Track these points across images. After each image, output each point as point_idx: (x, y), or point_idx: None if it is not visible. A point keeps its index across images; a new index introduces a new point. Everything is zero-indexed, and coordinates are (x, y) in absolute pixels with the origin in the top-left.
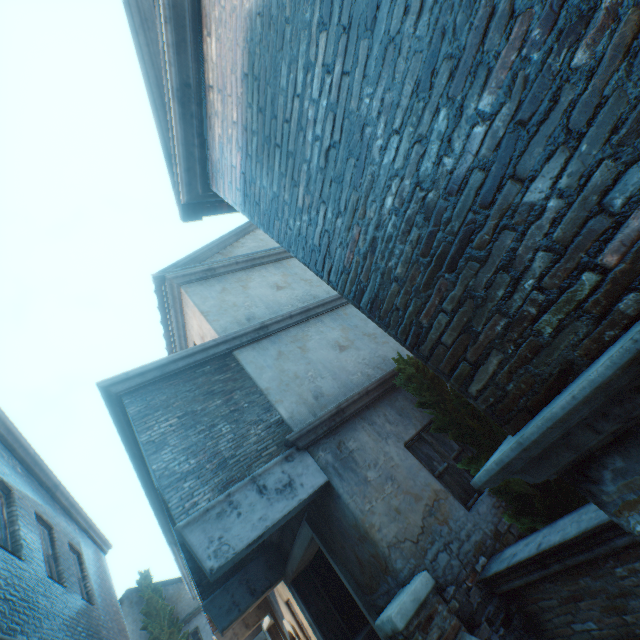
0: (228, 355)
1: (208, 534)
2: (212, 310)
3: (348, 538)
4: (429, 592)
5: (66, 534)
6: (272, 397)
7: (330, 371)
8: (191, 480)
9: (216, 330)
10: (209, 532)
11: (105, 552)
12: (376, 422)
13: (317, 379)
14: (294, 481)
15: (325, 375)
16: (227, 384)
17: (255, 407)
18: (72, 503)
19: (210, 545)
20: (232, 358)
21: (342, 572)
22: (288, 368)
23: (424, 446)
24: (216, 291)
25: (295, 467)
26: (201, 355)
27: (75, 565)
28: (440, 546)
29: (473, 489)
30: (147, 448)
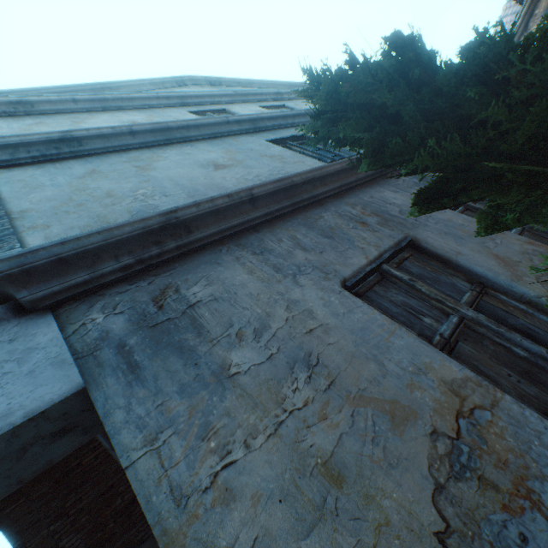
0: None
1: None
2: None
3: None
4: None
5: None
6: (26, 222)
7: (186, 188)
8: None
9: None
10: None
11: None
12: (272, 249)
13: (153, 197)
14: None
15: (173, 192)
16: None
17: None
18: None
19: None
20: None
21: None
22: (97, 186)
23: (391, 289)
24: (23, 124)
25: None
26: None
27: None
28: None
29: None
30: None
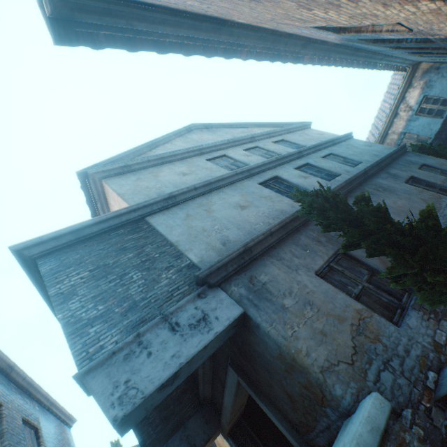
0: (140, 220)
1: (113, 379)
2: (127, 192)
3: (274, 373)
4: (388, 418)
5: (20, 411)
6: (182, 247)
7: (234, 224)
8: (98, 325)
9: (130, 204)
10: (114, 376)
11: (70, 426)
12: (284, 258)
13: (223, 230)
14: (208, 315)
15: (230, 227)
16: (139, 241)
17: (166, 256)
18: (30, 383)
19: (114, 391)
20: (144, 222)
21: (273, 413)
22: (196, 225)
23: (334, 274)
24: (131, 180)
25: (208, 303)
26: (115, 221)
27: (30, 439)
28: (379, 365)
29: (395, 306)
30: (54, 300)
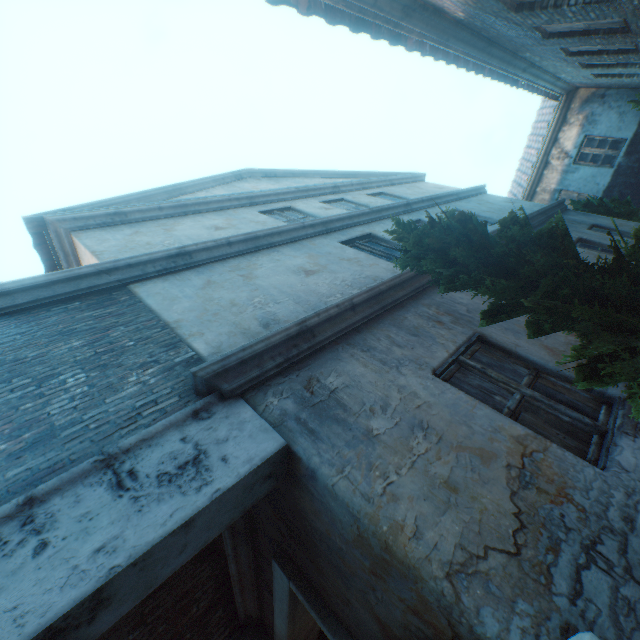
0: (118, 289)
1: None
2: (110, 249)
3: (351, 577)
4: None
5: None
6: (184, 330)
7: (290, 295)
8: None
9: None
10: None
11: None
12: (375, 347)
13: (268, 305)
14: (206, 454)
15: (282, 300)
16: (103, 320)
17: (148, 345)
18: None
19: None
20: (124, 291)
21: None
22: (220, 296)
23: (468, 375)
24: (124, 234)
25: (213, 428)
26: (65, 287)
27: None
28: (577, 554)
29: (586, 430)
30: None
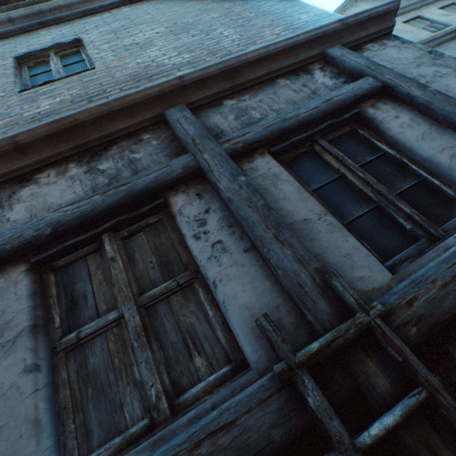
0: None
1: None
2: None
3: None
4: None
5: None
6: None
7: None
8: None
9: None
10: None
11: None
12: None
13: None
14: None
15: None
16: None
17: None
18: None
19: None
20: None
21: None
22: None
23: None
24: None
25: None
26: None
27: None
28: None
29: None
30: None
